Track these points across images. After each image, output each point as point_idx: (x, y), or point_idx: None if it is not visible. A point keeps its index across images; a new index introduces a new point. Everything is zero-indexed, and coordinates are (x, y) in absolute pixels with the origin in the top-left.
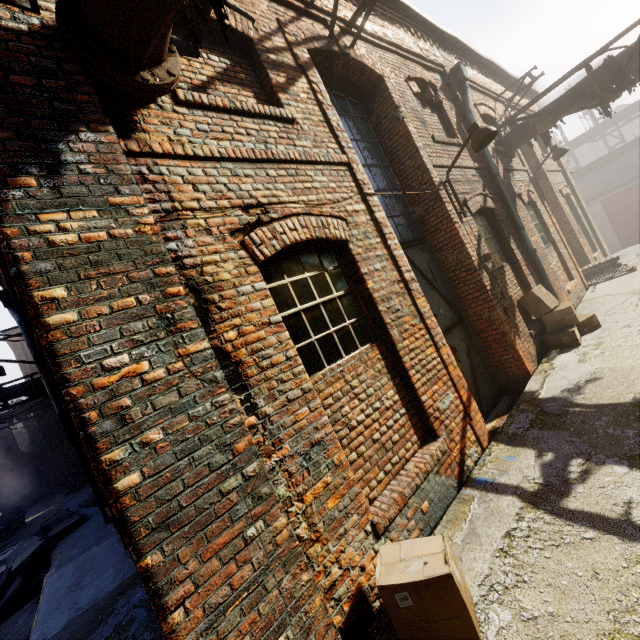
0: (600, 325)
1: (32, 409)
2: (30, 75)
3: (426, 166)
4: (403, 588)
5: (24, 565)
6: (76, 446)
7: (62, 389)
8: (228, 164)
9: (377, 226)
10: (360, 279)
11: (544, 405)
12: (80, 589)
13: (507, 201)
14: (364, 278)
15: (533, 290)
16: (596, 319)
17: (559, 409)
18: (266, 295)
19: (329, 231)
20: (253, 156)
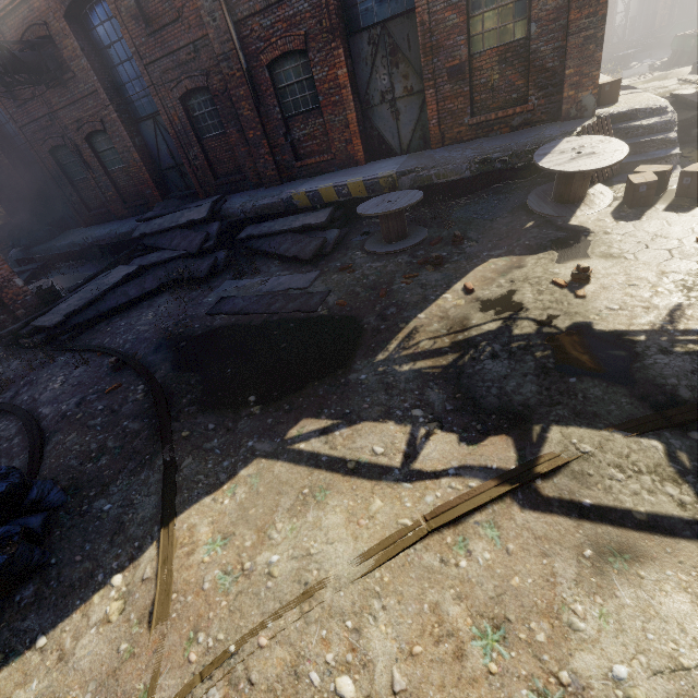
0: None
1: None
2: None
3: None
4: (609, 84)
5: (209, 215)
6: (256, 109)
7: None
8: None
9: None
10: None
11: None
12: (367, 171)
13: None
14: None
15: None
16: None
17: None
18: None
19: None
20: None
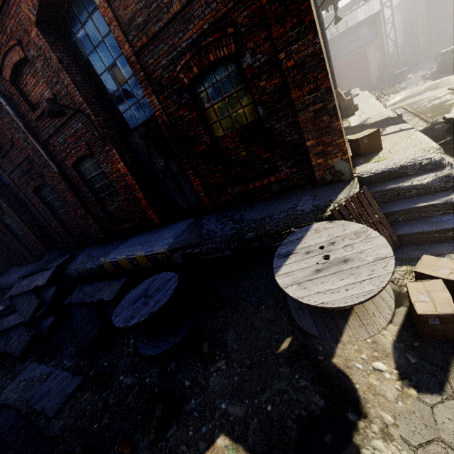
0: (358, 109)
1: None
2: None
3: None
4: (366, 137)
5: (50, 280)
6: (76, 195)
7: (317, 37)
8: None
9: None
10: None
11: (356, 127)
12: (155, 239)
13: (325, 41)
14: None
15: (338, 89)
16: (358, 106)
17: (362, 126)
18: None
19: None
20: None
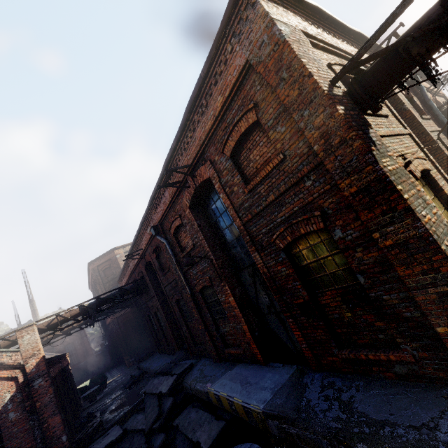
0: None
1: (117, 306)
2: (351, 111)
3: (428, 132)
4: None
5: (170, 389)
6: (199, 313)
7: (418, 222)
8: (386, 138)
9: (432, 163)
10: (440, 189)
11: None
12: (255, 384)
13: None
14: (442, 188)
15: None
16: None
17: None
18: (426, 194)
19: (425, 166)
20: (391, 134)
